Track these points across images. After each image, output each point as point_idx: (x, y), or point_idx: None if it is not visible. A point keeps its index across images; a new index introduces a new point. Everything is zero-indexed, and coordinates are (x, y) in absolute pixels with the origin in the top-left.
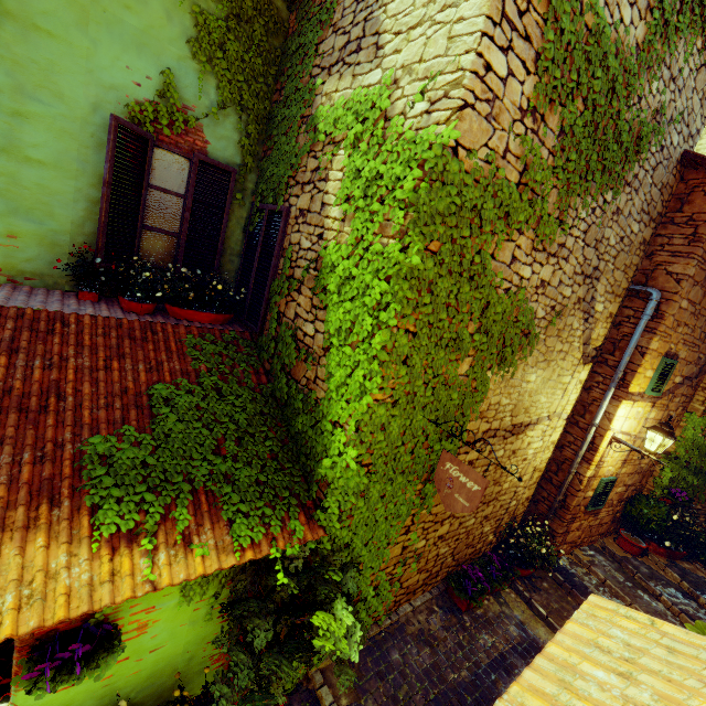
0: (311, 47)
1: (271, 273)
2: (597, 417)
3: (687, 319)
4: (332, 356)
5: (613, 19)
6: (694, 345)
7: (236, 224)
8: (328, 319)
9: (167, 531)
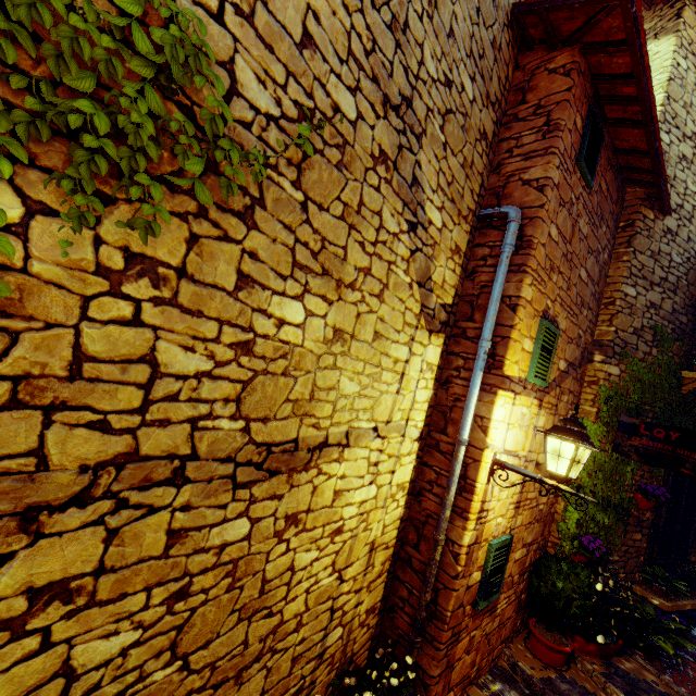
0: None
1: None
2: (464, 427)
3: (560, 263)
4: None
5: None
6: (572, 313)
7: None
8: None
9: None
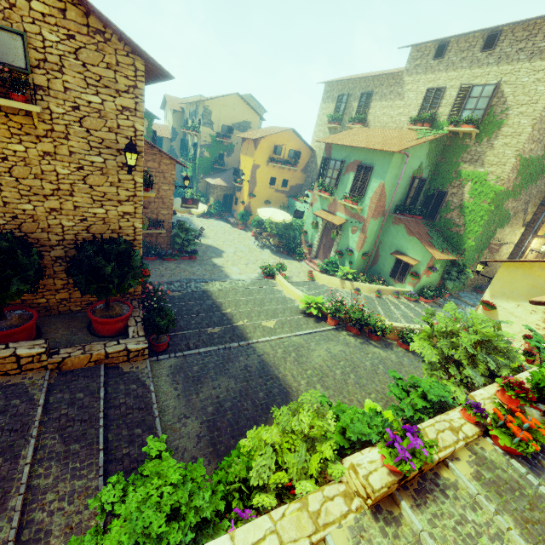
0: (459, 155)
1: (441, 207)
2: (525, 243)
3: None
4: (466, 225)
5: (535, 155)
6: None
7: (422, 192)
8: (465, 218)
9: (445, 253)
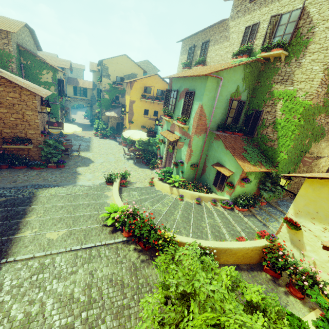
0: (271, 77)
1: (257, 124)
2: None
3: None
4: (279, 140)
5: None
6: None
7: (243, 113)
8: (278, 133)
9: (257, 166)
